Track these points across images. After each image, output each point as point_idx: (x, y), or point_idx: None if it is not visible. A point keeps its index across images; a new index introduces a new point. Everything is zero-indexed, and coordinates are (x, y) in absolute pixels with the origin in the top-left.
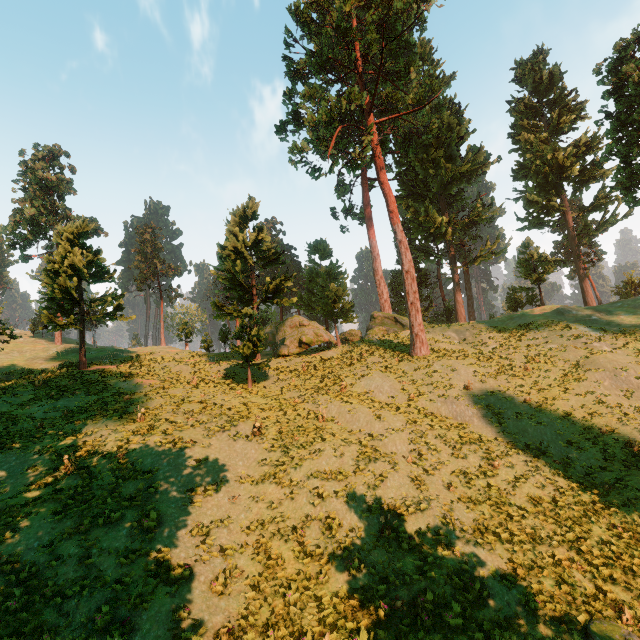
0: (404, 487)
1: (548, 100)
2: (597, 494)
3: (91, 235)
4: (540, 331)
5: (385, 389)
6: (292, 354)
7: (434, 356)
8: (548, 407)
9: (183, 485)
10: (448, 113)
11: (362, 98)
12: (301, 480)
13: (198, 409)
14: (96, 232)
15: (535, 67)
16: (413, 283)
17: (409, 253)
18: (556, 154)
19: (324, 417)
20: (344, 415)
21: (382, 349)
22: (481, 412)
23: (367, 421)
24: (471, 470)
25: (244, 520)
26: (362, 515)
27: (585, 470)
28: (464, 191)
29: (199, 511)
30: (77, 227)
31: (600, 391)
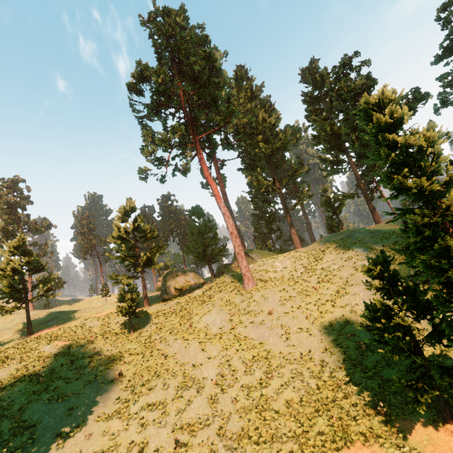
0: (202, 407)
1: (325, 90)
2: (332, 390)
3: (45, 229)
4: (331, 255)
5: (217, 322)
6: (170, 298)
7: (257, 288)
8: (320, 320)
9: (55, 432)
10: (262, 110)
11: (182, 129)
12: (135, 413)
13: (85, 364)
14: (48, 227)
15: (311, 72)
16: (236, 240)
17: (231, 220)
18: (333, 127)
19: (165, 356)
20: (181, 351)
21: (229, 284)
22: (276, 331)
23: (194, 354)
24: (254, 383)
25: (91, 452)
26: (167, 436)
27: (331, 370)
28: (285, 156)
29: (60, 451)
30: (16, 242)
31: (356, 302)
